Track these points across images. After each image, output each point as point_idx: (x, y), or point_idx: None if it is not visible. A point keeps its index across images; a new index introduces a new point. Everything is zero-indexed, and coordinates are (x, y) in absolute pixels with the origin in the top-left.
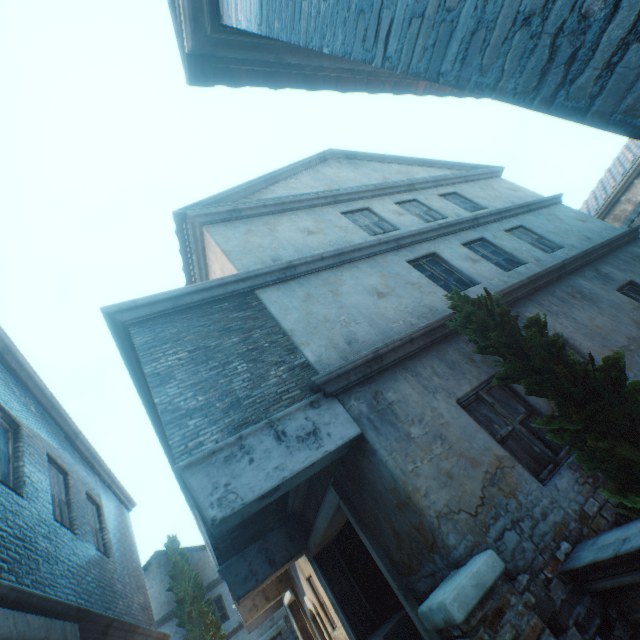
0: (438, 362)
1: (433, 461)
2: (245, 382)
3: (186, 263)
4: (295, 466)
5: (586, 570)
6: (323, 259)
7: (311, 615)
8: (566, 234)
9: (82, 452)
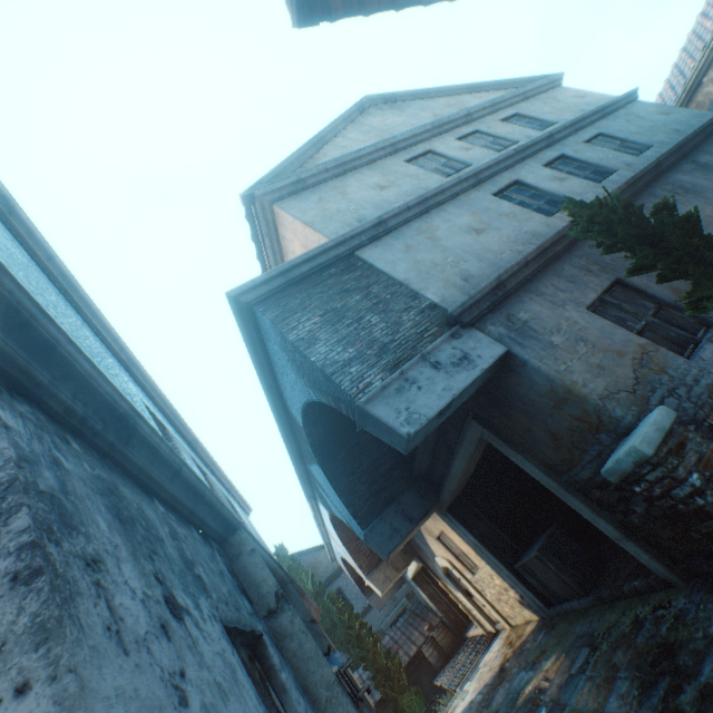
0: (557, 280)
1: (581, 359)
2: (384, 331)
3: (259, 251)
4: (459, 385)
5: None
6: (409, 209)
7: (444, 573)
8: (651, 132)
9: (204, 459)
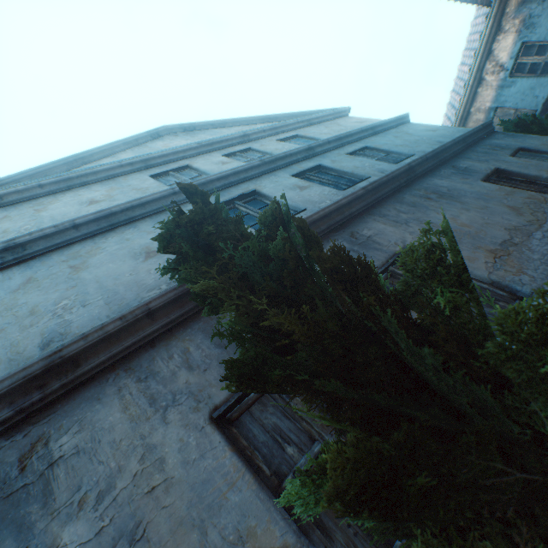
0: (201, 339)
1: None
2: None
3: None
4: None
5: None
6: (78, 226)
7: None
8: (416, 143)
9: None
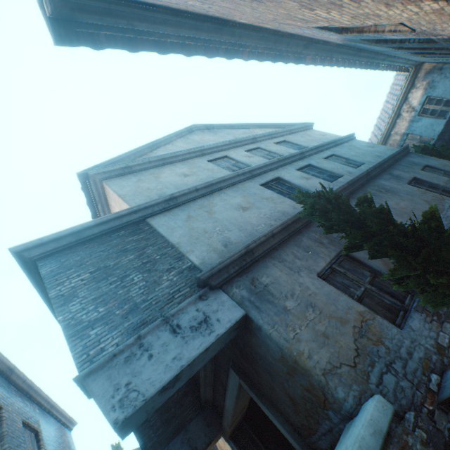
0: (297, 249)
1: (309, 326)
2: (141, 289)
3: (94, 212)
4: (191, 353)
5: None
6: (197, 190)
7: None
8: (364, 155)
9: (18, 385)
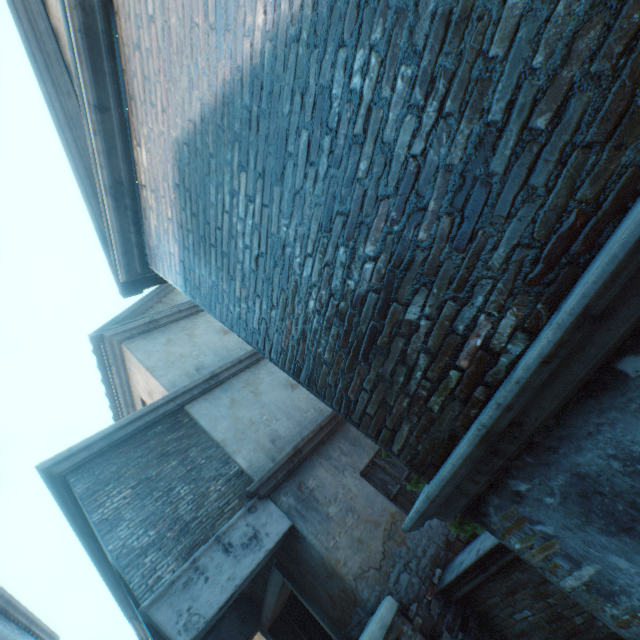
0: (344, 441)
1: (348, 532)
2: (190, 504)
3: (105, 375)
4: (244, 572)
5: (448, 587)
6: (241, 361)
7: None
8: None
9: None
